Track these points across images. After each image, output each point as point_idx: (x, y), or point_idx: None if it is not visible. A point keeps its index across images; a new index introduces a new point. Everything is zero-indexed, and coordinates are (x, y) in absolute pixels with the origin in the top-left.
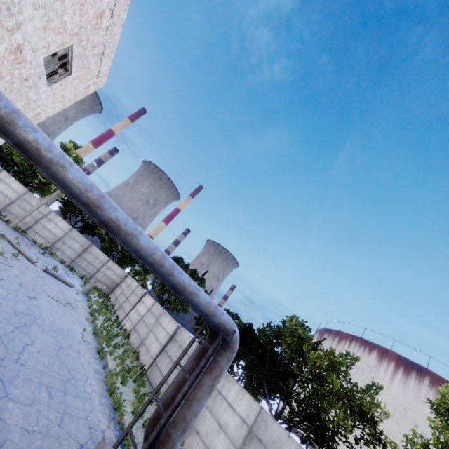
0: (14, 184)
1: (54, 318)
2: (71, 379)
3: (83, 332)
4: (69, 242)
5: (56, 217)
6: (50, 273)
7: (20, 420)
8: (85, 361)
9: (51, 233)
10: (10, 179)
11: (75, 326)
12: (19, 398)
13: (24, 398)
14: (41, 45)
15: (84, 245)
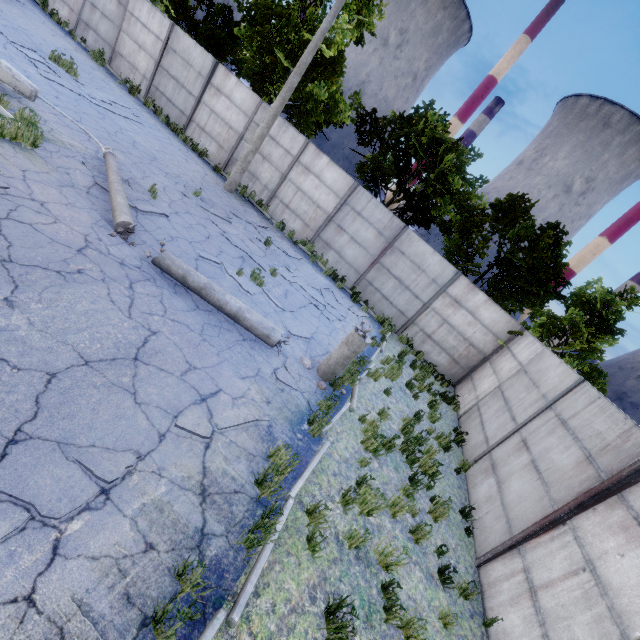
0: (237, 94)
1: None
2: None
3: None
4: (351, 225)
5: (317, 157)
6: (173, 273)
7: None
8: None
9: (312, 205)
10: (230, 82)
11: None
12: None
13: None
14: None
15: (386, 233)
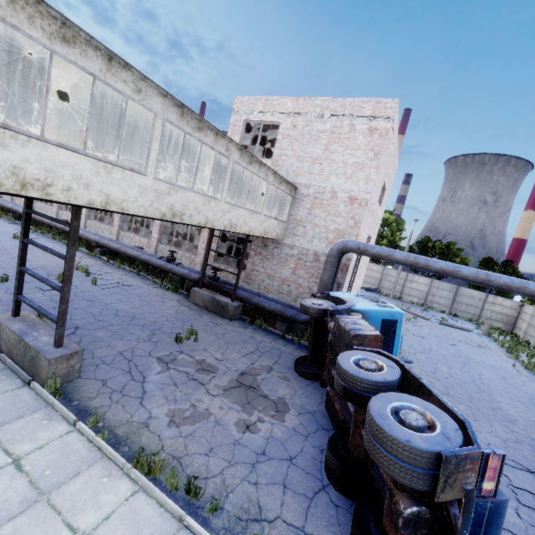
0: (374, 267)
1: (480, 358)
2: (532, 399)
3: (513, 367)
4: (437, 292)
5: (413, 276)
6: (445, 324)
7: (515, 413)
8: (534, 389)
9: (418, 291)
10: (369, 265)
11: (502, 363)
12: (503, 402)
13: (506, 403)
14: (377, 198)
15: (451, 290)
